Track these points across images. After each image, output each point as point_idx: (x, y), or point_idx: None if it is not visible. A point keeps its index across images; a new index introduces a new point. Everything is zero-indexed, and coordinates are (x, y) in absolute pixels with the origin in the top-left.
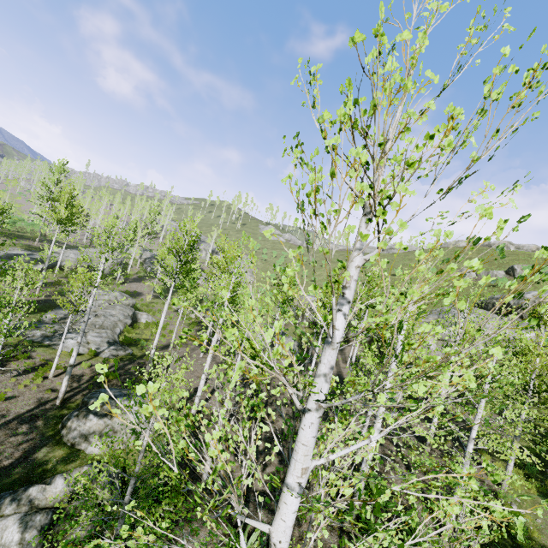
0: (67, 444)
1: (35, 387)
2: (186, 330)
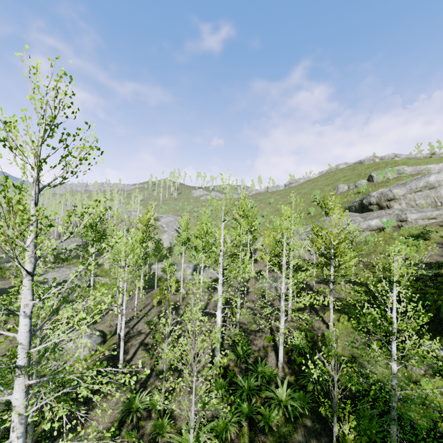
0: None
1: (8, 341)
2: None
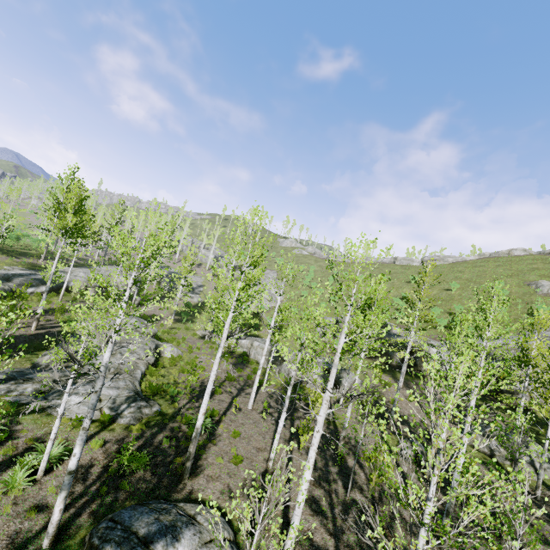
0: None
1: (9, 506)
2: None
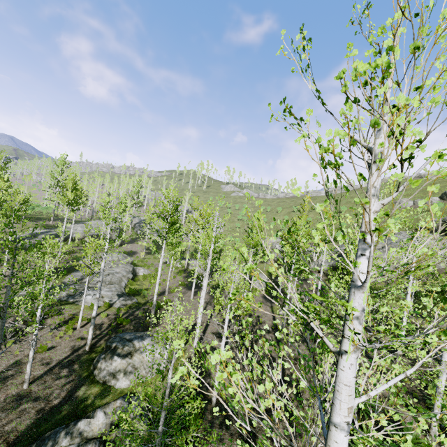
0: (99, 382)
1: (68, 337)
2: (234, 292)
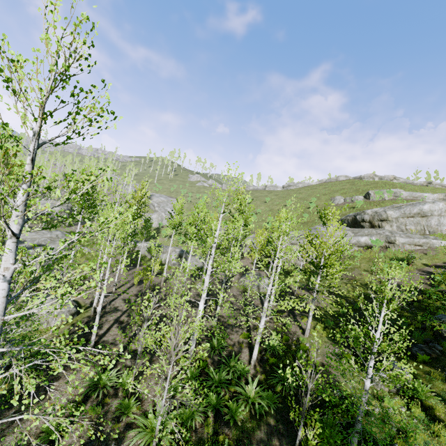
0: None
1: None
2: None
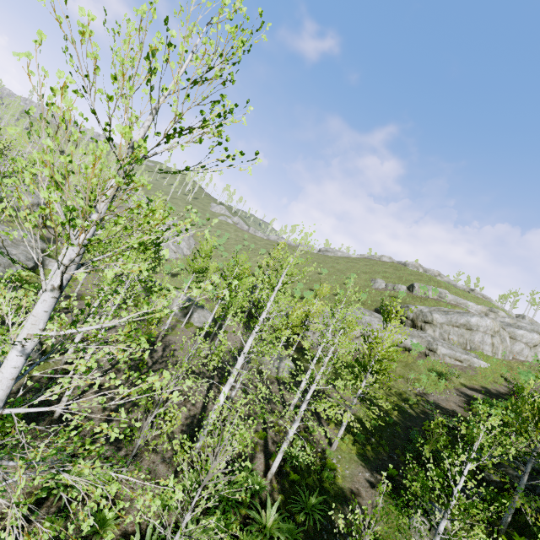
0: None
1: None
2: None
